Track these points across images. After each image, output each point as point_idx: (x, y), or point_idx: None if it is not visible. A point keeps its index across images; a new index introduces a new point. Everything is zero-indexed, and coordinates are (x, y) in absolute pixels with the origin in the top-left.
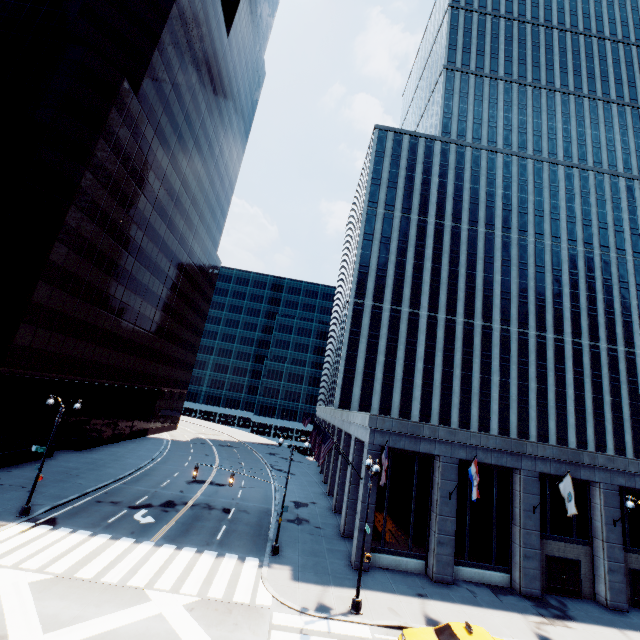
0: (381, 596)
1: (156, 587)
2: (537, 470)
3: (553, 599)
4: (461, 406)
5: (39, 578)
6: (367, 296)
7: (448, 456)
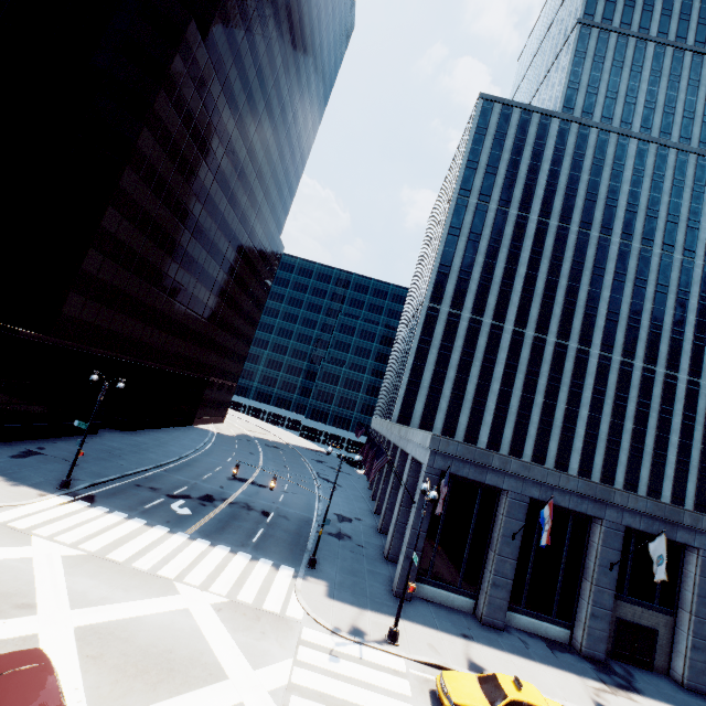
0: (421, 630)
1: (186, 581)
2: (623, 523)
3: (618, 666)
4: (538, 438)
5: (72, 553)
6: (444, 301)
7: (518, 492)
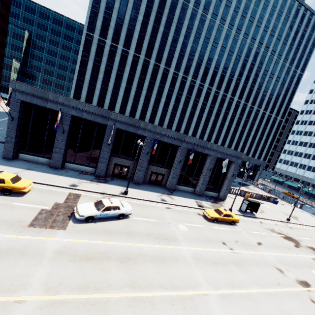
0: None
1: None
2: (116, 127)
3: (110, 178)
4: (142, 111)
5: None
6: (96, 31)
7: (65, 112)
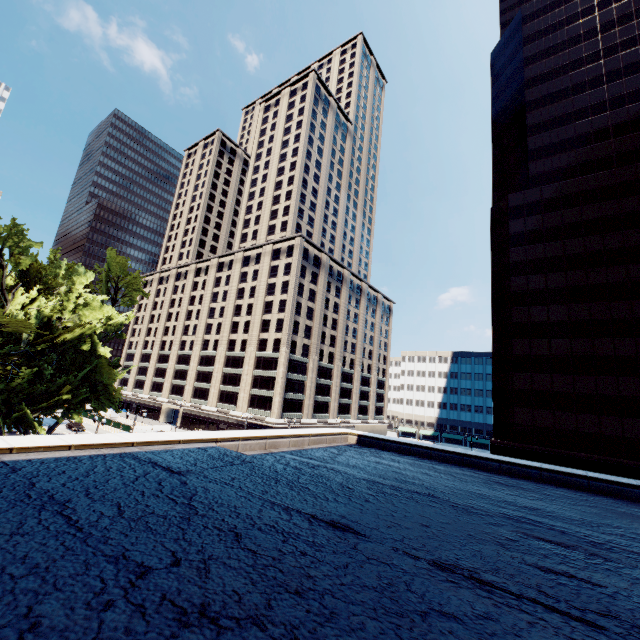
0: None
1: None
2: None
3: None
4: None
5: None
6: None
7: None
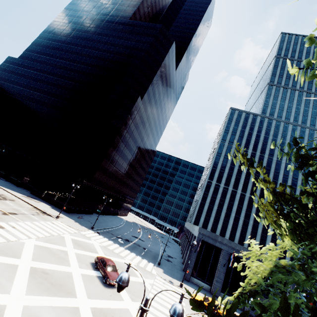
0: (190, 288)
1: (126, 258)
2: None
3: None
4: (250, 238)
5: (100, 244)
6: (214, 179)
7: (226, 250)
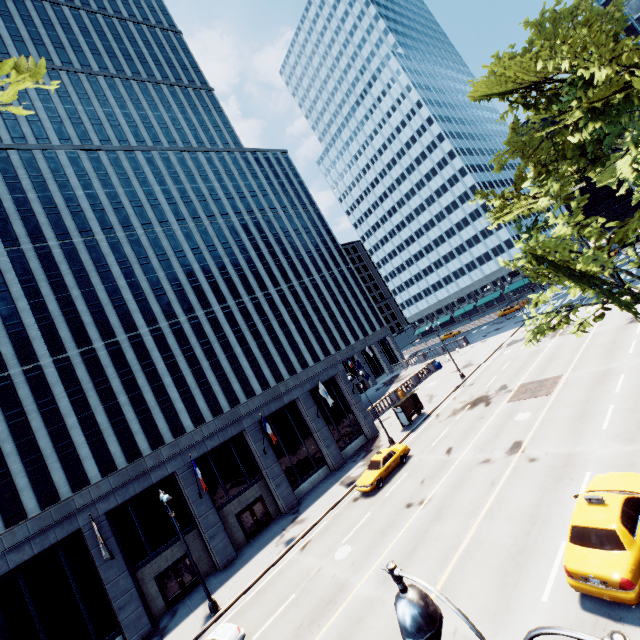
0: None
1: None
2: (101, 513)
3: (169, 615)
4: (144, 429)
5: None
6: None
7: None
